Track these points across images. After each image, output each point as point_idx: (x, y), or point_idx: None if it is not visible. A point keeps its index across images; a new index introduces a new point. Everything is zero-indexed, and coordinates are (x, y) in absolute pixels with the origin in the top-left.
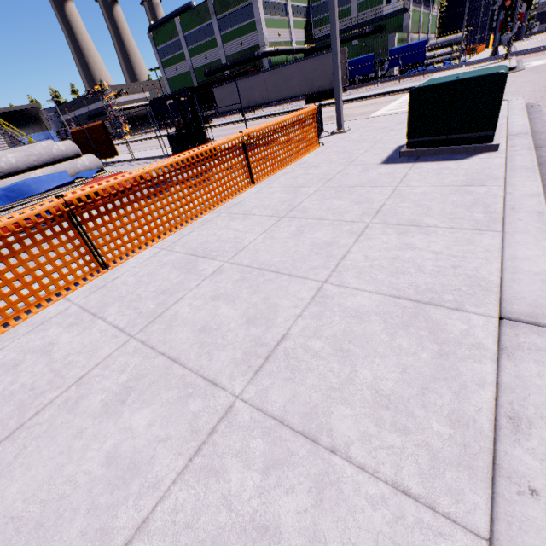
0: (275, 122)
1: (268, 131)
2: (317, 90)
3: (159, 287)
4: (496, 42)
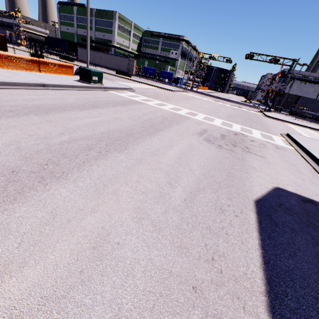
0: (53, 62)
1: (49, 63)
2: (121, 70)
3: None
4: (192, 85)
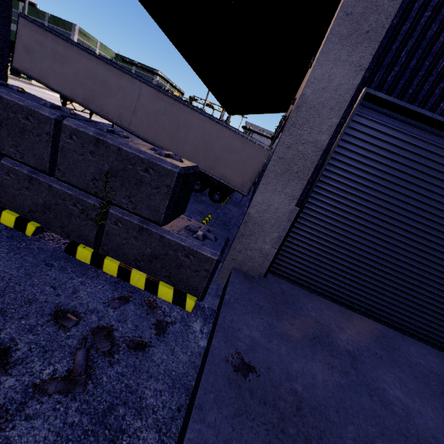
0: None
1: None
2: None
3: None
4: None
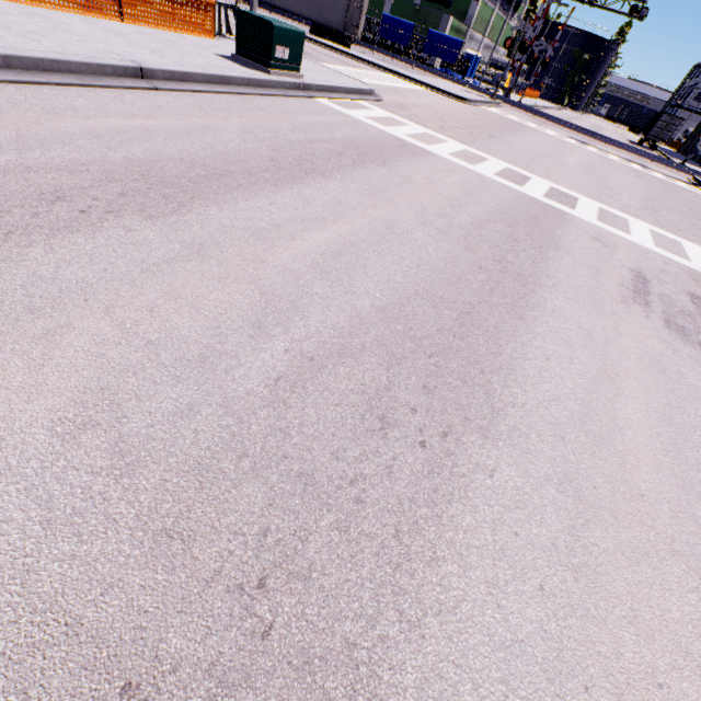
0: None
1: None
2: (325, 24)
3: (3, 11)
4: (511, 83)
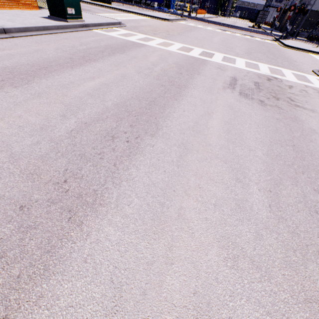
0: None
1: None
2: None
3: None
4: (190, 8)
